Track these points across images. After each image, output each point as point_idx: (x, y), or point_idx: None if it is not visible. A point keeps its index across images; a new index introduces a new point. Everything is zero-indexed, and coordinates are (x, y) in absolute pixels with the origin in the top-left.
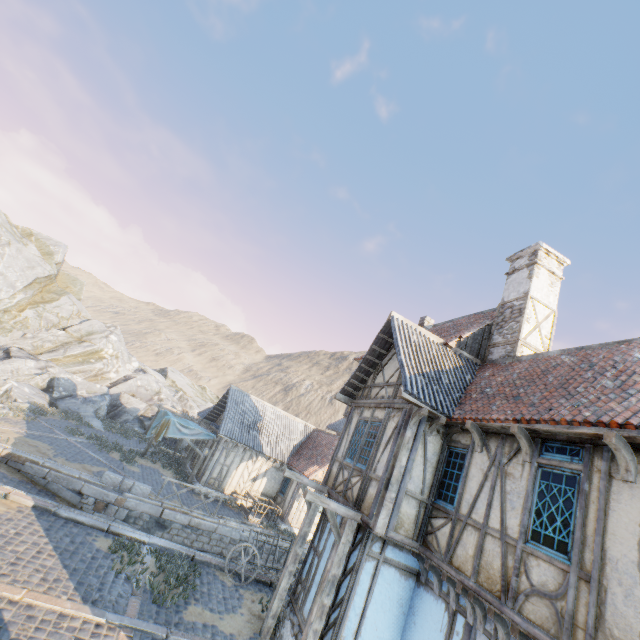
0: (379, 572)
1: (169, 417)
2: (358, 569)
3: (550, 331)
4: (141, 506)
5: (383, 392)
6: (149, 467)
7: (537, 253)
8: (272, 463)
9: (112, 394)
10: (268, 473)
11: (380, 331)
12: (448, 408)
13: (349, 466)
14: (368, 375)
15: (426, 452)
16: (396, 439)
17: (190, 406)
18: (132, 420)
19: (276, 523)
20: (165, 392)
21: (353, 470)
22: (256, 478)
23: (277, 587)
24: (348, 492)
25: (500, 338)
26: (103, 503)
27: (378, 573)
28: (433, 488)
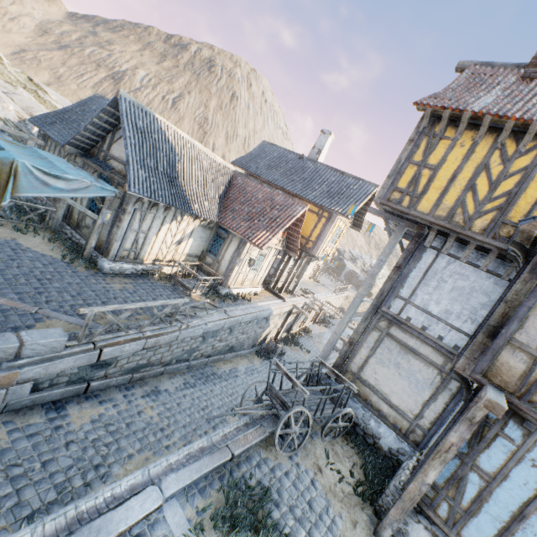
0: None
1: (8, 157)
2: None
3: None
4: (56, 366)
5: None
6: None
7: None
8: (199, 222)
9: None
10: (194, 233)
11: None
12: None
13: None
14: None
15: None
16: None
17: None
18: None
19: (217, 290)
20: None
21: None
22: (181, 241)
23: (404, 500)
24: None
25: None
26: None
27: None
28: None
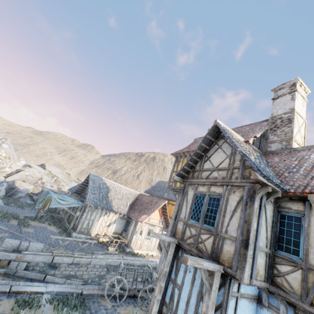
0: (237, 305)
1: (51, 195)
2: (226, 308)
3: (304, 133)
4: (37, 258)
5: (215, 174)
6: (39, 226)
7: (296, 84)
8: (118, 215)
9: (8, 181)
10: (116, 221)
11: (207, 133)
12: (281, 185)
13: (195, 225)
14: (196, 163)
15: (266, 217)
16: (245, 209)
17: (62, 185)
18: (24, 196)
19: (124, 249)
20: (45, 178)
21: (200, 229)
22: (109, 225)
23: (149, 311)
24: (200, 245)
25: (275, 137)
26: (6, 261)
27: (237, 306)
28: (272, 242)
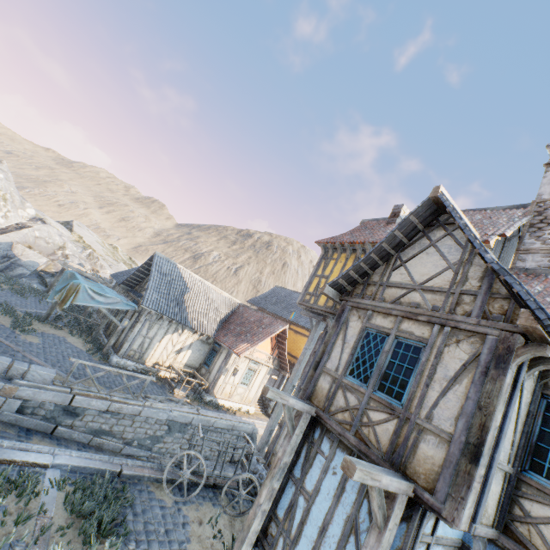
0: None
1: (78, 282)
2: None
3: None
4: (41, 395)
5: (415, 298)
6: (52, 335)
7: None
8: (198, 336)
9: (0, 243)
10: (193, 346)
11: (413, 212)
12: None
13: (357, 390)
14: (373, 268)
15: (521, 404)
16: (482, 383)
17: (101, 265)
18: (29, 275)
19: (201, 395)
20: (71, 248)
21: (369, 399)
22: (180, 350)
23: (244, 528)
24: (364, 430)
25: (539, 243)
26: None
27: None
28: (519, 453)
